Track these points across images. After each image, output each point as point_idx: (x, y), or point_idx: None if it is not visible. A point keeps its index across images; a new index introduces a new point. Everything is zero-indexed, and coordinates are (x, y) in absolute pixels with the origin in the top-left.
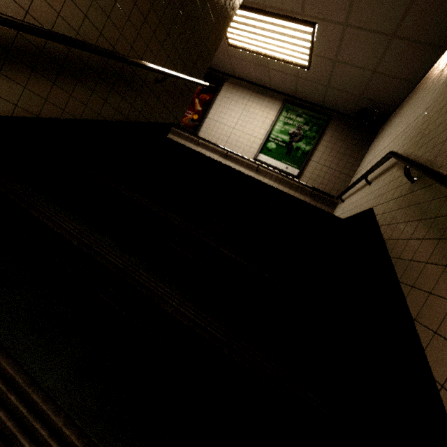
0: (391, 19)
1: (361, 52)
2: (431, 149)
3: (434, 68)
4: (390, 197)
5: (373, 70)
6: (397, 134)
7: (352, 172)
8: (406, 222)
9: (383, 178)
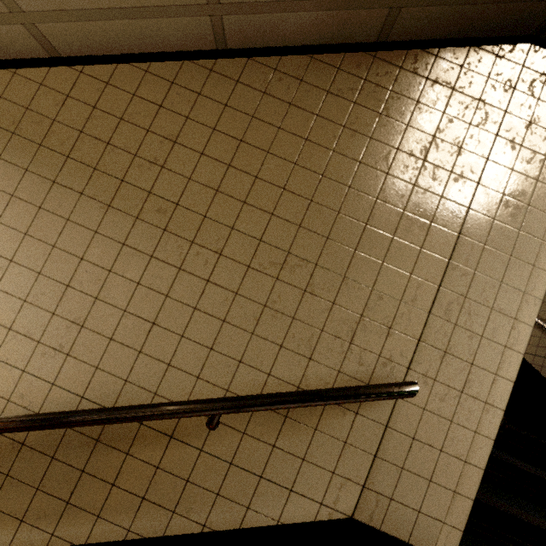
0: None
1: None
2: None
3: None
4: (543, 354)
5: None
6: None
7: None
8: None
9: None
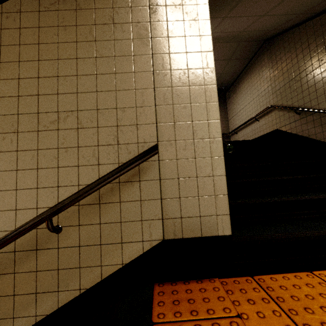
0: (228, 54)
1: (215, 68)
2: (296, 102)
3: (250, 67)
4: (288, 122)
5: (221, 73)
6: (253, 97)
7: (226, 119)
8: (313, 128)
9: (269, 116)
